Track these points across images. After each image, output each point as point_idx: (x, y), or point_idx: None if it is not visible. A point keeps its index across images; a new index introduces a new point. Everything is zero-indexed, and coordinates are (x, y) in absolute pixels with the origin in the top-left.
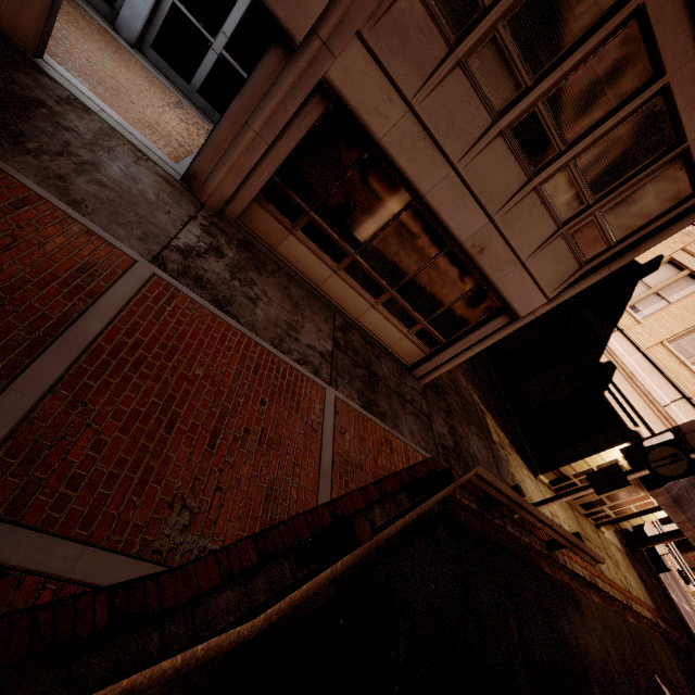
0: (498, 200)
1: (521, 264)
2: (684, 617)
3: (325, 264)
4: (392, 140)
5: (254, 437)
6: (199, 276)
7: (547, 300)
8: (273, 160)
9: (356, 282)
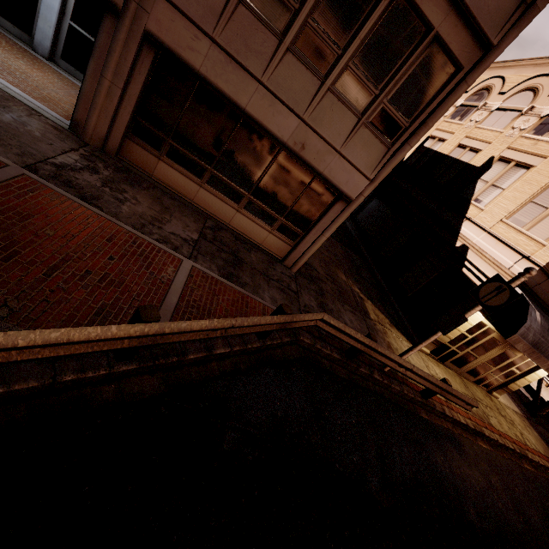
0: (303, 102)
1: (338, 153)
2: None
3: (191, 181)
4: (208, 69)
5: (95, 276)
6: (69, 181)
7: (369, 181)
8: (129, 101)
9: (219, 192)
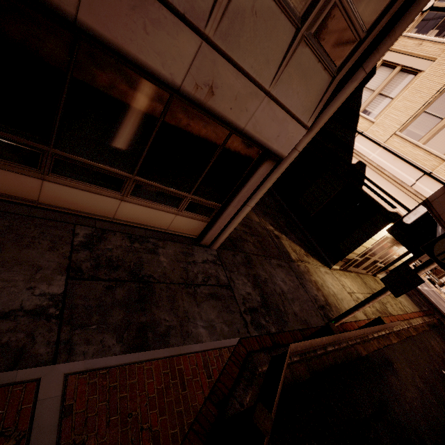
0: None
1: (266, 94)
2: (428, 297)
3: (20, 174)
4: None
5: None
6: None
7: (307, 129)
8: None
9: (82, 181)
